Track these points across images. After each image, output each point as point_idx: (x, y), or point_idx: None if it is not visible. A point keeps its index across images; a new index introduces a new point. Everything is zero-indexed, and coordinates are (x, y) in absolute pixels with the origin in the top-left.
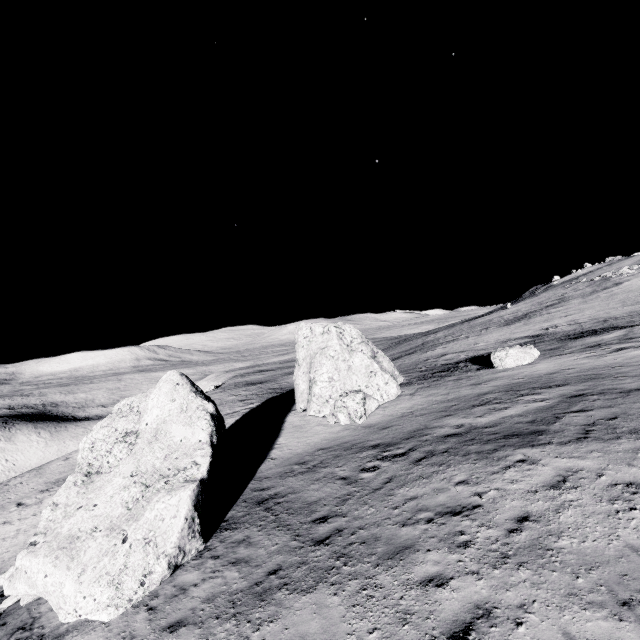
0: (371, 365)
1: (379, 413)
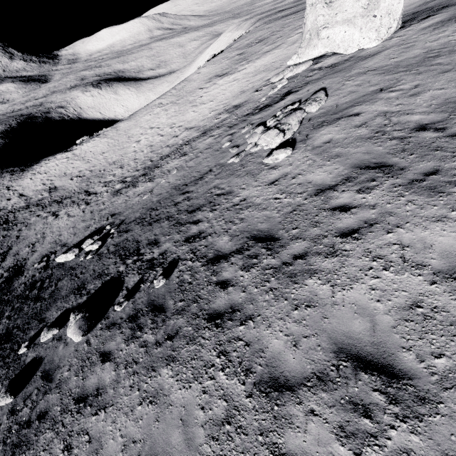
0: None
1: None
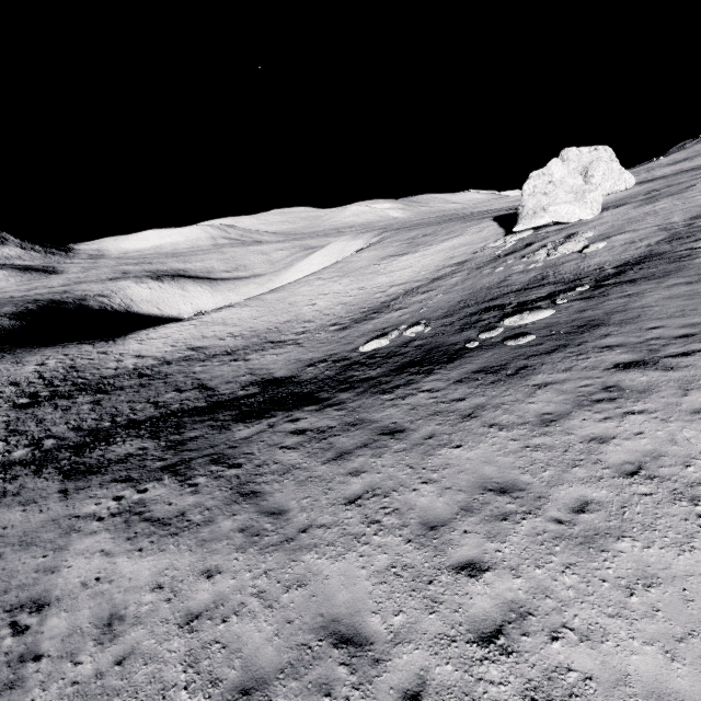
0: (621, 169)
1: (625, 193)
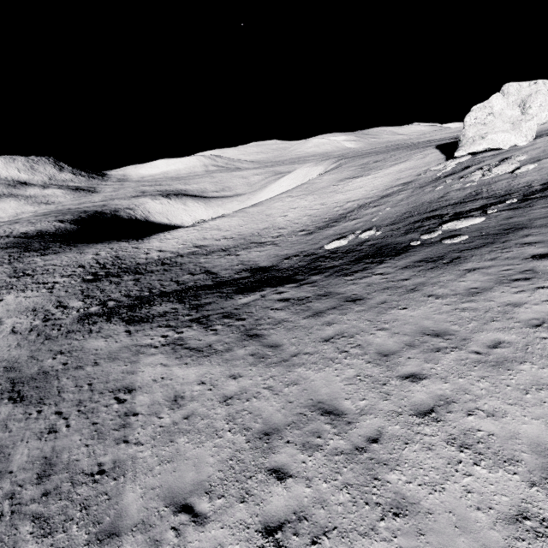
0: None
1: None
